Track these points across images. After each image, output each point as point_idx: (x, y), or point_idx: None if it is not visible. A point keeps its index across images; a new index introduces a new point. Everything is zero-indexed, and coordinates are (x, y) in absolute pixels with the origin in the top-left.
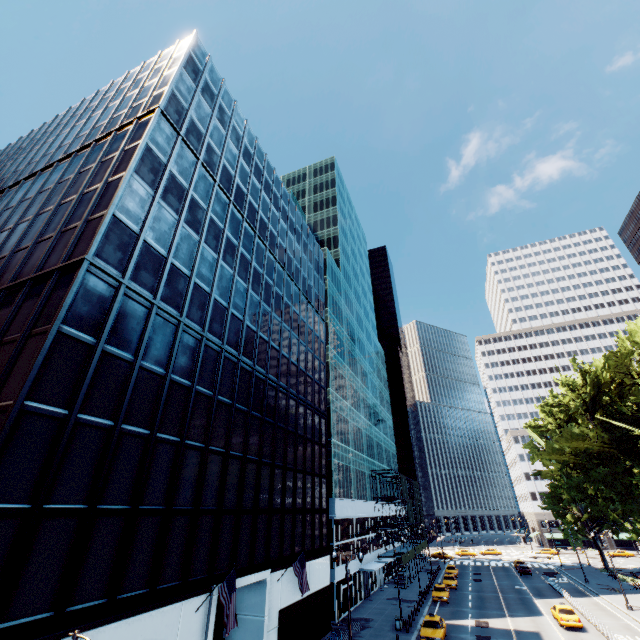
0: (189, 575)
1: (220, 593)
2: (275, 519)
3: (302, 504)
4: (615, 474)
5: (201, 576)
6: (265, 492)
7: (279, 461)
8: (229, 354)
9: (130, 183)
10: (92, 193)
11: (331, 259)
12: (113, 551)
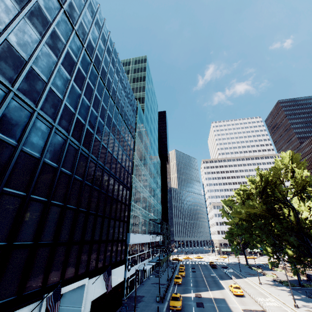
0: (24, 290)
1: (47, 302)
2: (94, 247)
3: (112, 237)
4: (265, 224)
5: (35, 289)
6: (89, 231)
7: (100, 212)
8: (73, 143)
9: None
10: None
11: (140, 108)
12: None
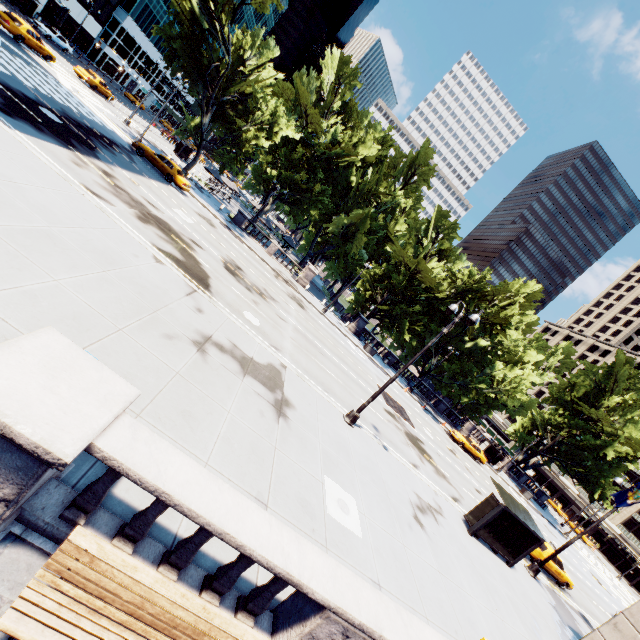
0: None
1: None
2: None
3: None
4: None
5: None
6: None
7: None
8: None
9: None
10: None
11: None
12: None
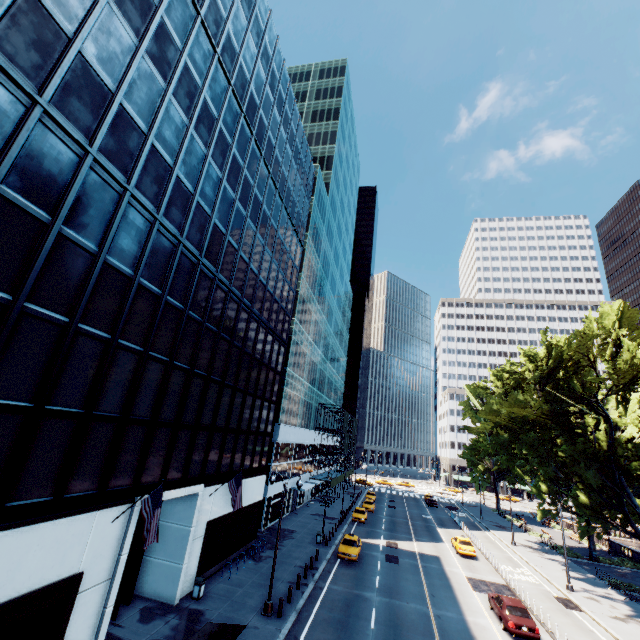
0: (108, 485)
1: (143, 507)
2: (217, 437)
3: (247, 426)
4: (542, 440)
5: (123, 487)
6: (210, 410)
7: (230, 381)
8: (188, 251)
9: None
10: None
11: (321, 180)
12: (3, 453)
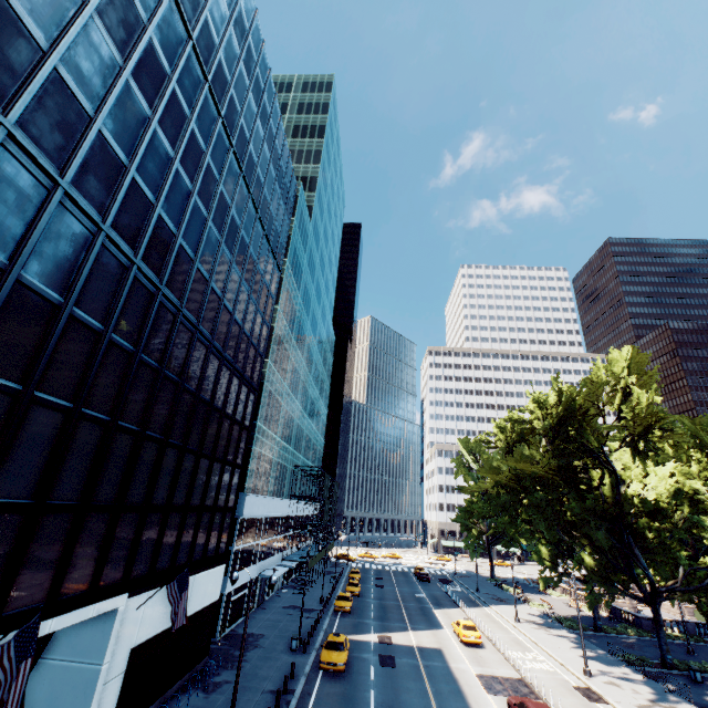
0: None
1: None
2: (152, 520)
3: (200, 500)
4: (549, 500)
5: None
6: (142, 480)
7: (176, 438)
8: (115, 246)
9: None
10: None
11: (304, 200)
12: None
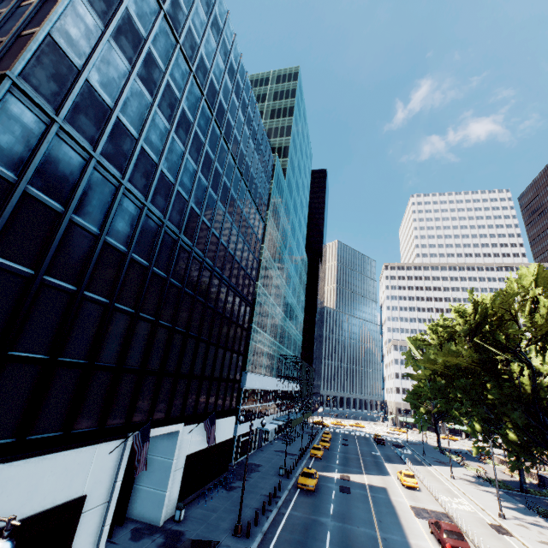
0: (106, 423)
1: (134, 441)
2: (194, 383)
3: (219, 374)
4: (473, 385)
5: (118, 424)
6: (188, 360)
7: (204, 336)
8: (170, 230)
9: (74, 3)
10: (27, 7)
11: (279, 167)
12: (25, 396)
